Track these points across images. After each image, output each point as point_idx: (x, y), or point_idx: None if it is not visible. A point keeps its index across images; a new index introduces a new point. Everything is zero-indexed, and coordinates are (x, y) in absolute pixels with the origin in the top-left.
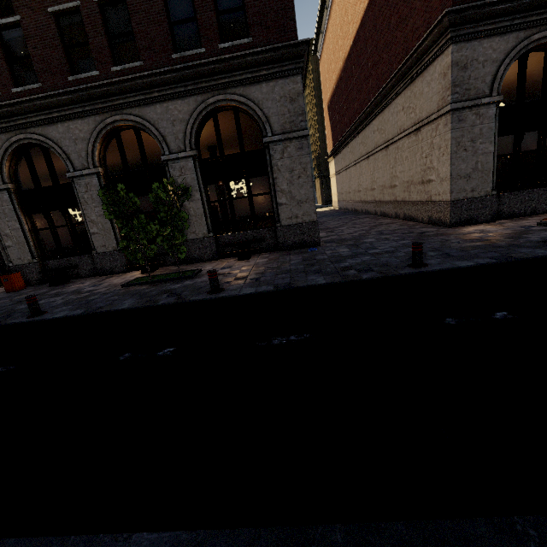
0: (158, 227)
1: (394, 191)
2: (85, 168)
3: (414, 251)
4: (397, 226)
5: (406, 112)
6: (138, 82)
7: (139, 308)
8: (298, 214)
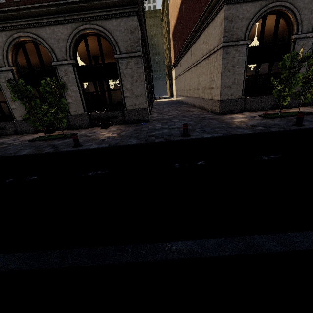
0: (47, 107)
1: (198, 92)
2: (3, 66)
3: (184, 128)
4: (195, 113)
5: (205, 44)
6: (32, 11)
7: (31, 154)
8: (136, 103)
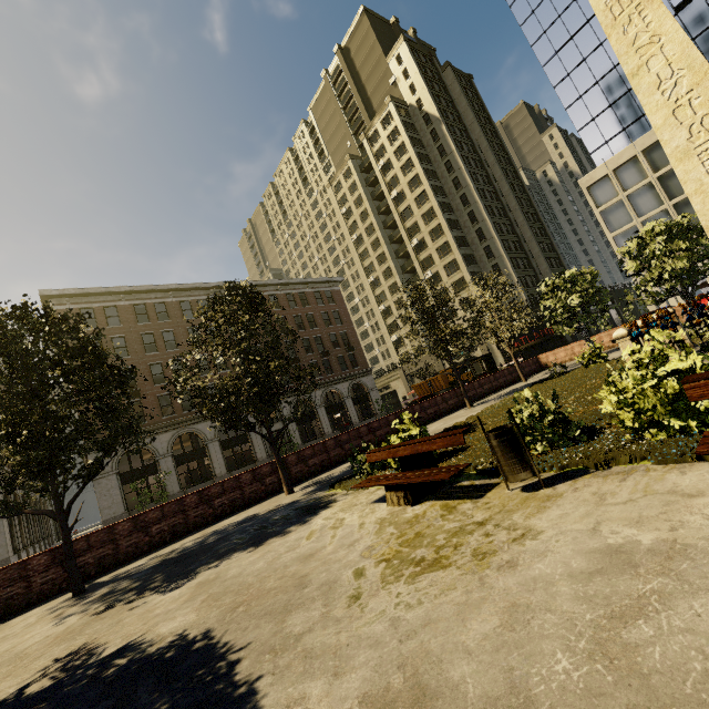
0: None
1: None
2: None
3: None
4: None
5: None
6: None
7: None
8: None
